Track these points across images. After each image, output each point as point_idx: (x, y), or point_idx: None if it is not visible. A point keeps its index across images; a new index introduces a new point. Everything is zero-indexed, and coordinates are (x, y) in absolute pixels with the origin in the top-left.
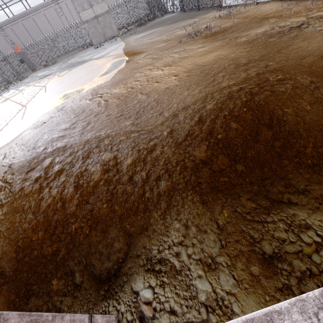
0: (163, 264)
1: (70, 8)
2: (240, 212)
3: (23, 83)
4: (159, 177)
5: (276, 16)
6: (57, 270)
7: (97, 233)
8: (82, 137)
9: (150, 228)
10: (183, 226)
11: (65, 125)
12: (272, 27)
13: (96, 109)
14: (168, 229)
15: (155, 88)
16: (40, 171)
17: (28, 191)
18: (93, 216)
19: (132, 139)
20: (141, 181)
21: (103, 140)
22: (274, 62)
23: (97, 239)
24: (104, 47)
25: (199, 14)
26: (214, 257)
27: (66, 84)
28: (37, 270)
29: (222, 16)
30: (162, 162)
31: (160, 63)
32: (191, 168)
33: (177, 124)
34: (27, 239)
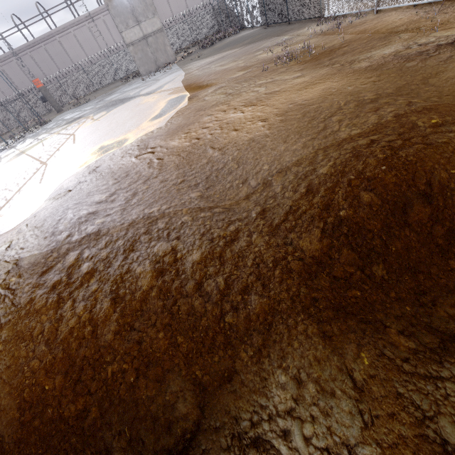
0: (261, 450)
1: (109, 27)
2: (390, 358)
3: (44, 129)
4: (248, 290)
5: (410, 30)
6: (83, 446)
7: (147, 382)
8: (125, 216)
9: (235, 378)
10: (292, 380)
11: (100, 197)
12: (406, 45)
13: (145, 172)
14: (267, 383)
15: (233, 140)
16: (60, 272)
17: (42, 306)
18: (142, 352)
19: (201, 221)
20: (218, 295)
21: (156, 222)
22: (421, 100)
23: (147, 394)
24: (155, 78)
25: (290, 30)
26: (352, 445)
27: (102, 132)
28: (51, 442)
29: (326, 31)
30: (251, 262)
31: (238, 102)
32: (298, 274)
33: (272, 199)
34: (38, 387)
